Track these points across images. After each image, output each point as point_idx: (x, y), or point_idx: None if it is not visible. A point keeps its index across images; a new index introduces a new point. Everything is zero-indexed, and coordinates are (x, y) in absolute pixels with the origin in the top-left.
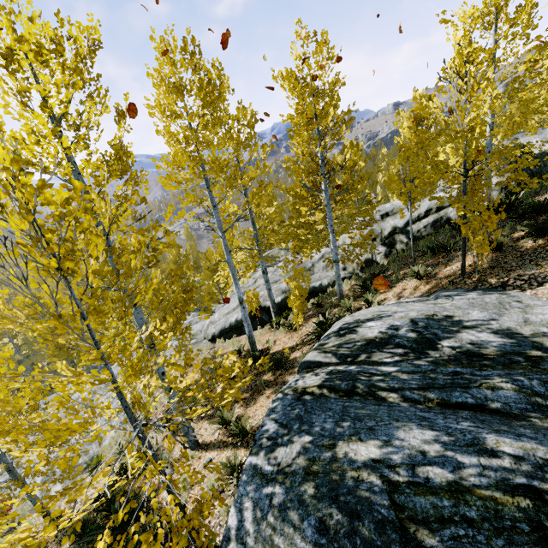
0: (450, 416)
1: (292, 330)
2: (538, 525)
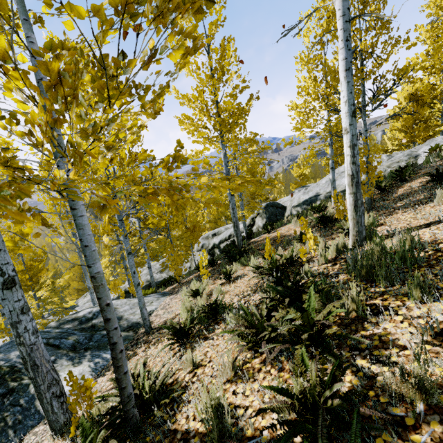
0: None
1: None
2: (4, 375)
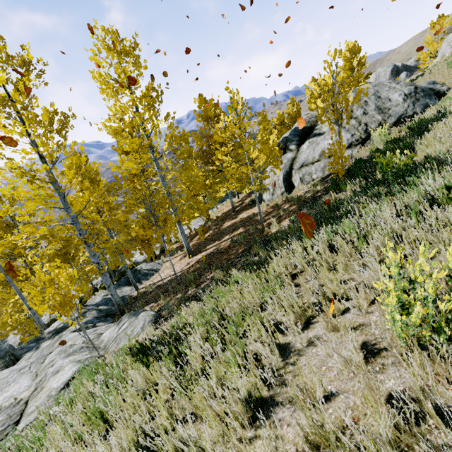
0: None
1: None
2: None
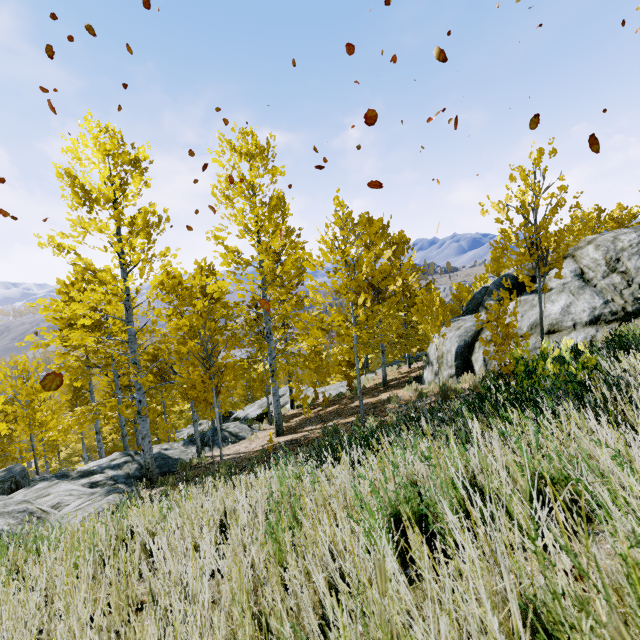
0: None
1: None
2: None
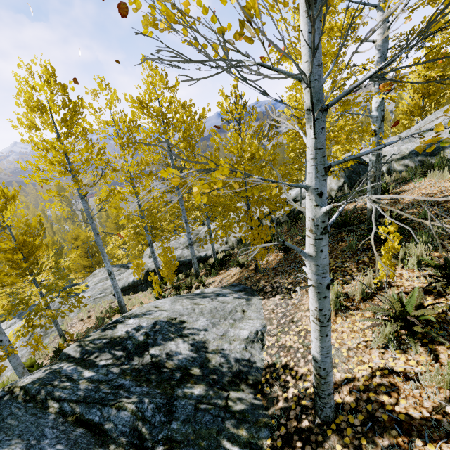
0: (62, 435)
1: (160, 296)
2: None
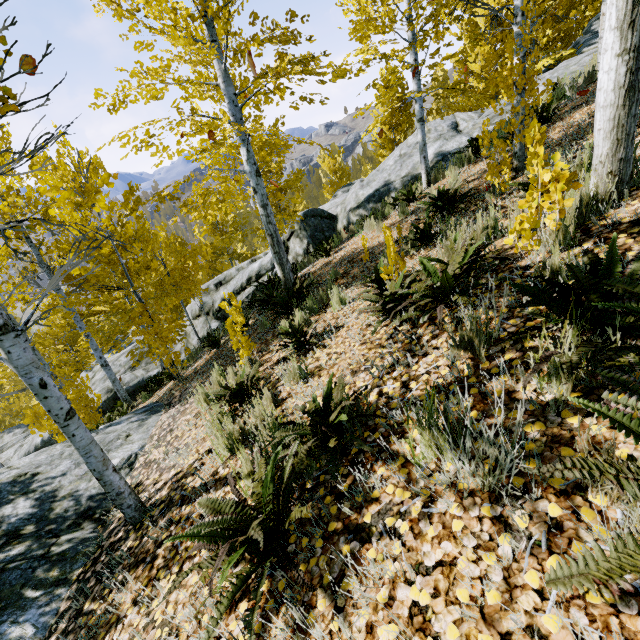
0: None
1: None
2: None
